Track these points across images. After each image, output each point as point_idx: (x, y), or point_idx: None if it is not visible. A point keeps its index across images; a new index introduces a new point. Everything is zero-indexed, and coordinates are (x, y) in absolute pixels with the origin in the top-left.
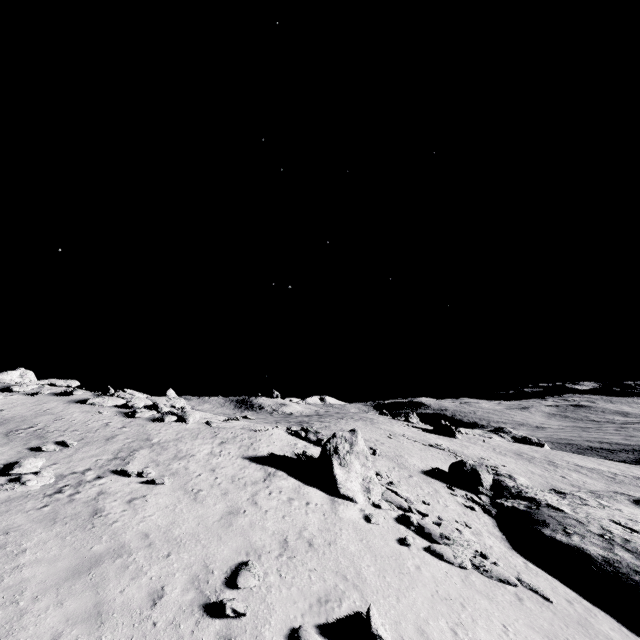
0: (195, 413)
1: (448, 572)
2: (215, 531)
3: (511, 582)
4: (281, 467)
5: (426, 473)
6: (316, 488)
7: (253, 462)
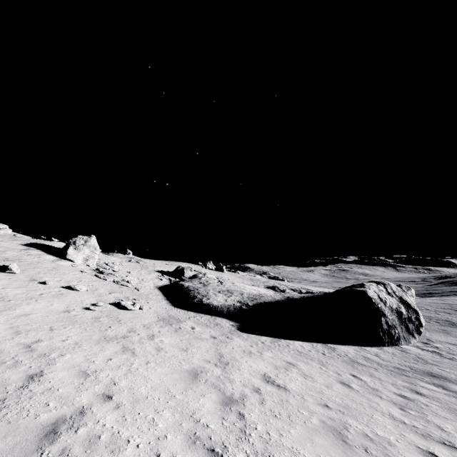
0: (8, 230)
1: (93, 278)
2: None
3: (126, 285)
4: (42, 249)
5: (159, 271)
6: (55, 256)
7: (25, 246)
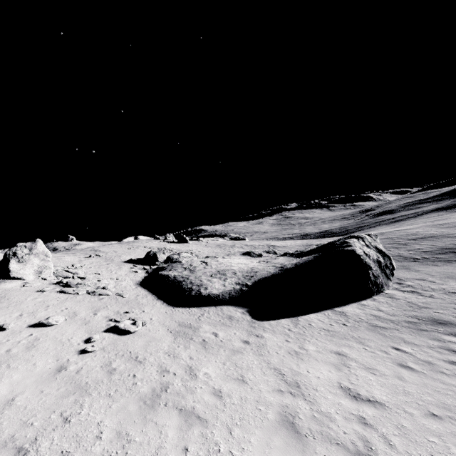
0: None
1: (60, 297)
2: None
3: (105, 294)
4: None
5: (127, 261)
6: None
7: None
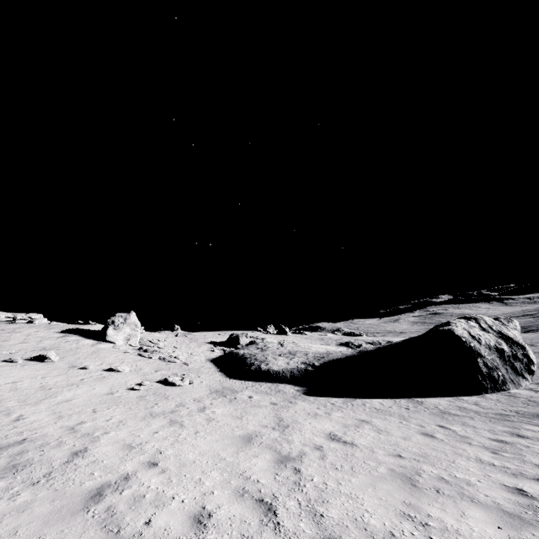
0: (43, 319)
1: (136, 358)
2: (4, 346)
3: (174, 361)
4: (80, 334)
5: (210, 343)
6: (94, 340)
7: (61, 333)
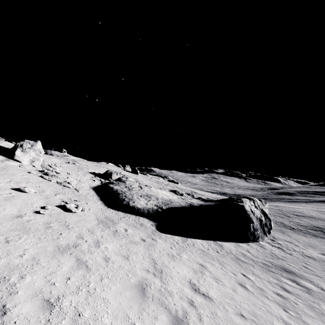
0: None
1: (39, 179)
2: None
3: (68, 186)
4: None
5: (91, 173)
6: (3, 156)
7: None
